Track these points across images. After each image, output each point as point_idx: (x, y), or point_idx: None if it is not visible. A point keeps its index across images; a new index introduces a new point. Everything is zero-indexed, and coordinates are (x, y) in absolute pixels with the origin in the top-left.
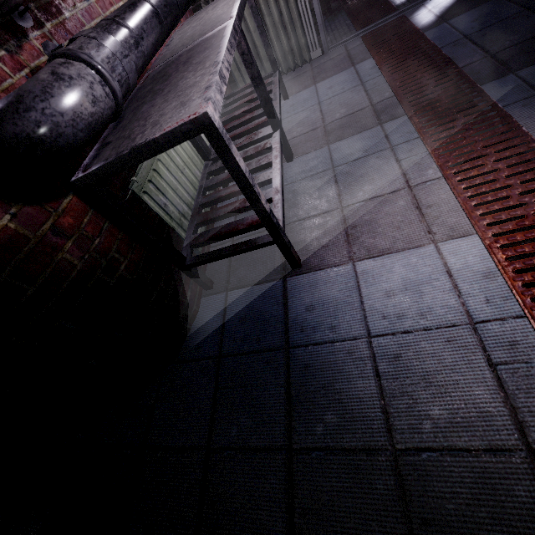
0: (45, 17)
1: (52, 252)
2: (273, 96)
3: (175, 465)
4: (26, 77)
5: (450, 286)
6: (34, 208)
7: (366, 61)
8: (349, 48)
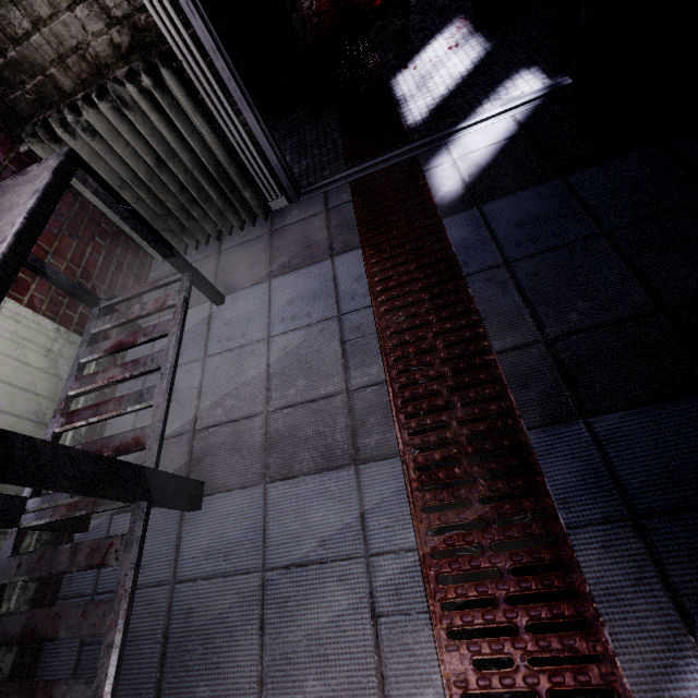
0: None
1: None
2: (163, 362)
3: None
4: None
5: None
6: None
7: (351, 254)
8: (329, 205)
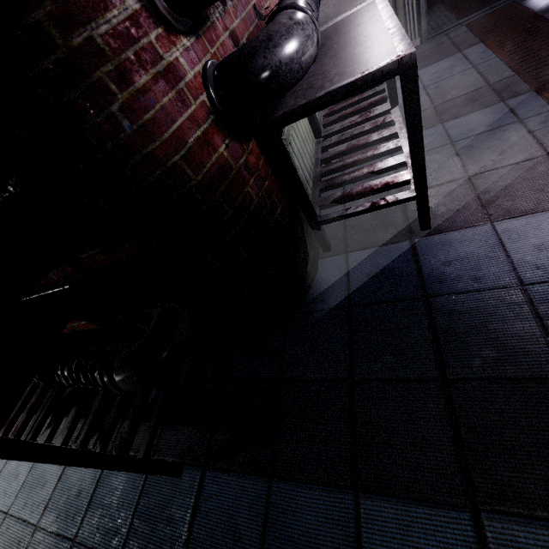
0: None
1: (242, 183)
2: None
3: (318, 394)
4: (228, 37)
5: None
6: (237, 143)
7: (475, 46)
8: (451, 37)
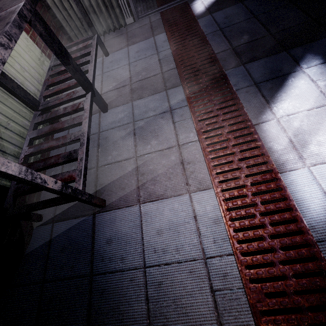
0: None
1: None
2: (90, 58)
3: None
4: None
5: (195, 228)
6: None
7: (161, 34)
8: (151, 21)
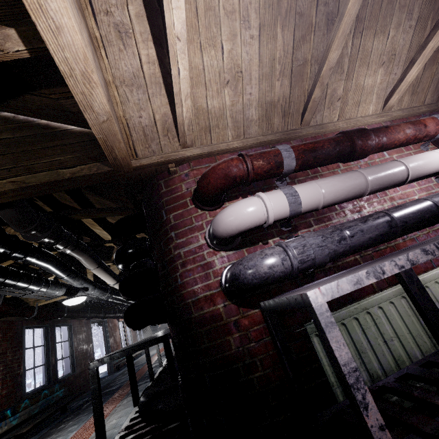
0: (316, 223)
1: (227, 332)
2: None
3: None
4: None
5: None
6: (235, 307)
7: None
8: None
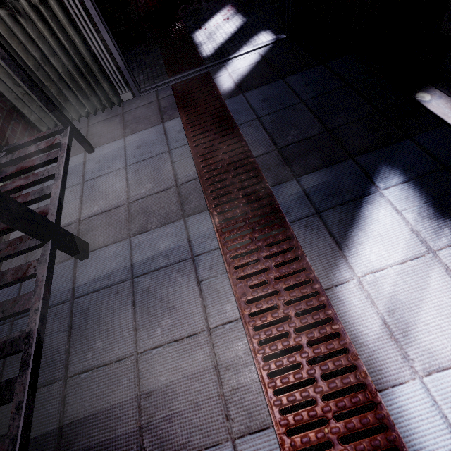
0: None
1: None
2: (56, 172)
3: None
4: None
5: None
6: None
7: (174, 120)
8: (159, 97)
